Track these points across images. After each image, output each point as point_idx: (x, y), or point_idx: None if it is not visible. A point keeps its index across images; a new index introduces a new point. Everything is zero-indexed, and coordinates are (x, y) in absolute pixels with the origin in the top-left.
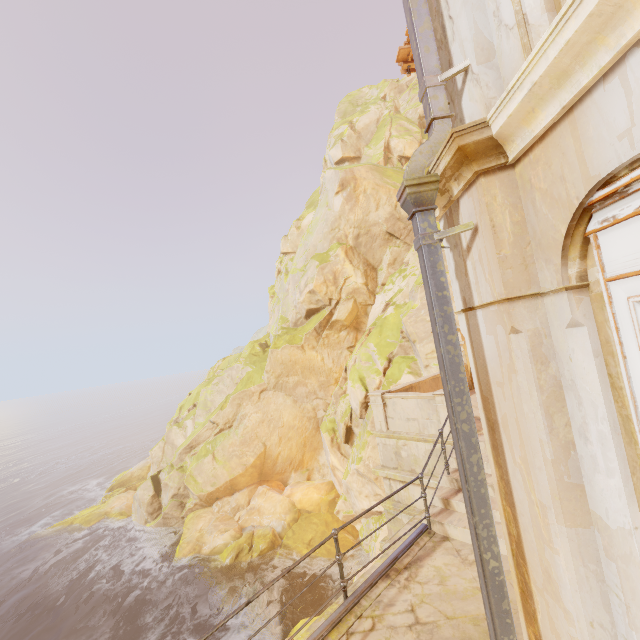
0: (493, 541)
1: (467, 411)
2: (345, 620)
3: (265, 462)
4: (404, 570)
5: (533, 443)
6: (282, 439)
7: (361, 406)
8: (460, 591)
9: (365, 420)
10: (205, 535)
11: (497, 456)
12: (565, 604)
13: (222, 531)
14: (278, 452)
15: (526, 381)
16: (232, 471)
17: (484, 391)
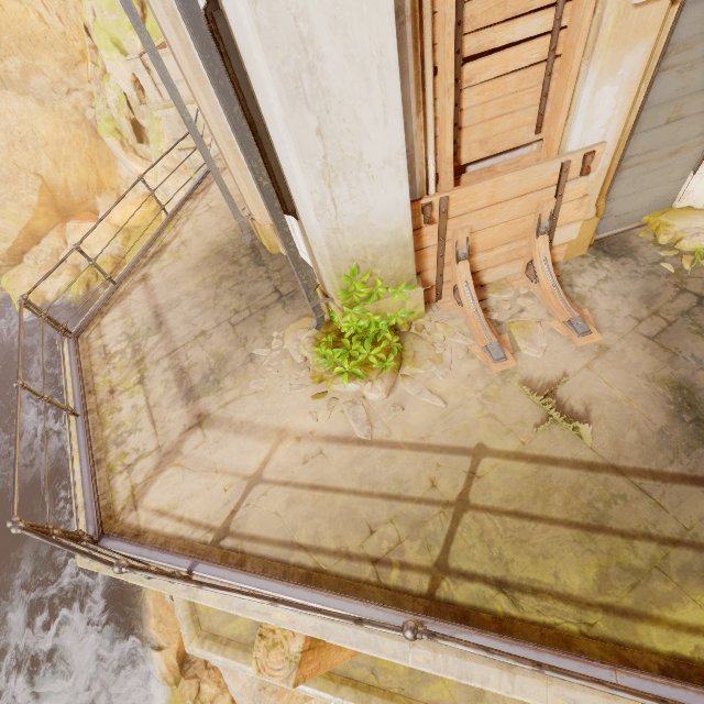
0: (184, 108)
1: (147, 36)
2: (171, 223)
3: (54, 196)
4: (201, 193)
5: (177, 48)
6: (58, 162)
7: (135, 87)
8: (233, 188)
9: (148, 106)
10: (39, 287)
11: (178, 65)
12: (212, 122)
13: (56, 276)
14: (63, 179)
15: (161, 10)
16: (18, 219)
17: (157, 22)
